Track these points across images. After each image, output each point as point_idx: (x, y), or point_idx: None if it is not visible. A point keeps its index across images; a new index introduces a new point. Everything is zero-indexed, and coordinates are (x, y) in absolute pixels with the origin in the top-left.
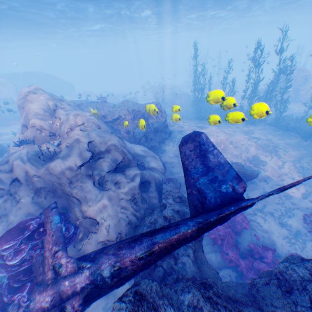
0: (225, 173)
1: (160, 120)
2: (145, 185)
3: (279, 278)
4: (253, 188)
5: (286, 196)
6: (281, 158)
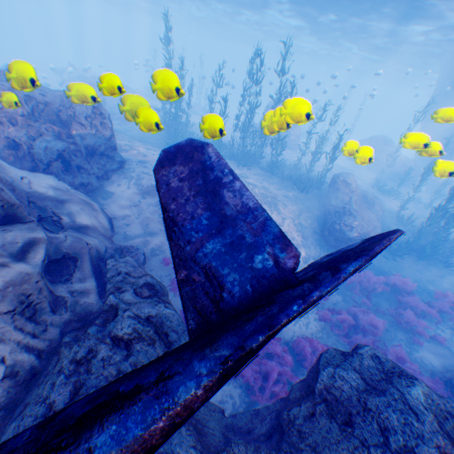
0: (261, 231)
1: (101, 133)
2: (63, 265)
3: (327, 400)
4: None
5: None
6: (281, 213)
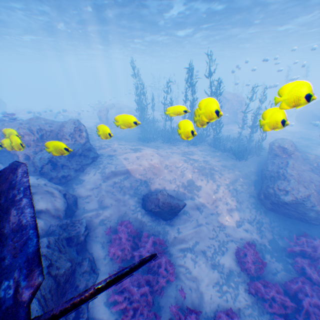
0: (20, 251)
1: (79, 142)
2: None
3: None
4: (186, 221)
5: (221, 227)
6: (216, 181)
